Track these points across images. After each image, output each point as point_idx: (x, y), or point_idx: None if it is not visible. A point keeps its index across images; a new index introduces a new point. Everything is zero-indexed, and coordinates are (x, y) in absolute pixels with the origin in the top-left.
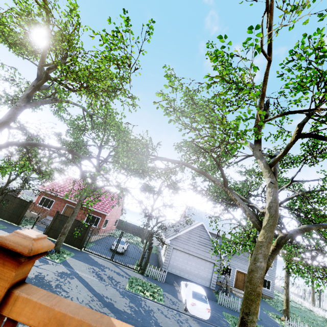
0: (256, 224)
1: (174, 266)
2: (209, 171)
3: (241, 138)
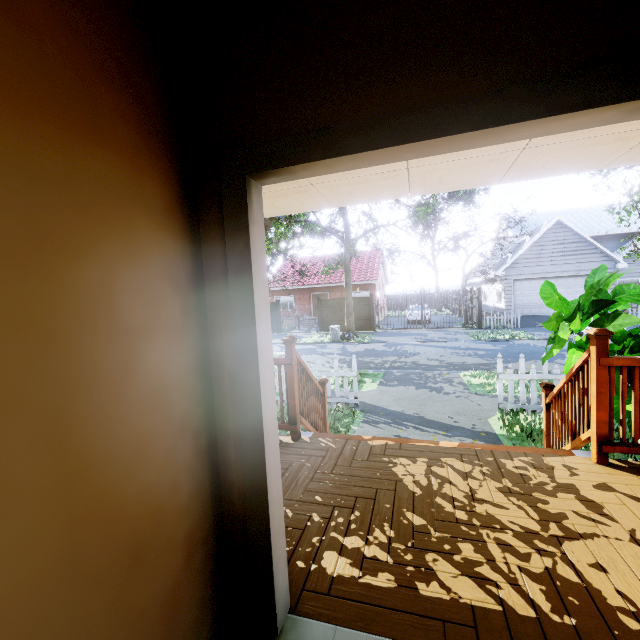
0: None
1: (526, 305)
2: None
3: None
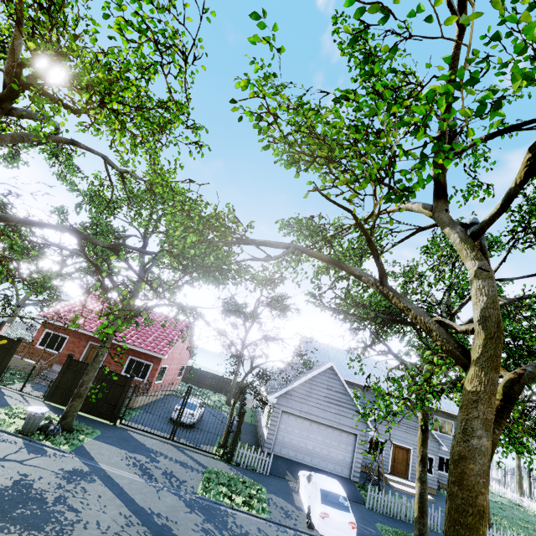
0: (457, 355)
1: (286, 444)
2: (346, 262)
3: (403, 198)
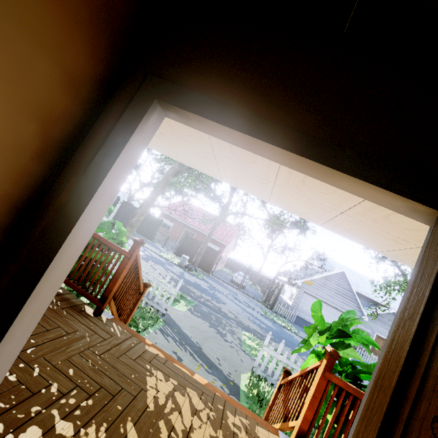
0: None
1: (304, 311)
2: None
3: None
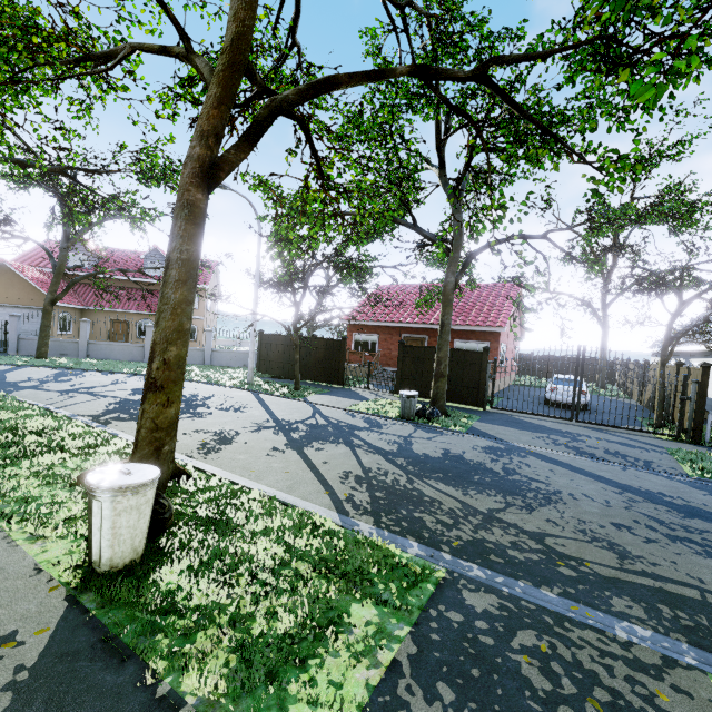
0: None
1: None
2: None
3: None
